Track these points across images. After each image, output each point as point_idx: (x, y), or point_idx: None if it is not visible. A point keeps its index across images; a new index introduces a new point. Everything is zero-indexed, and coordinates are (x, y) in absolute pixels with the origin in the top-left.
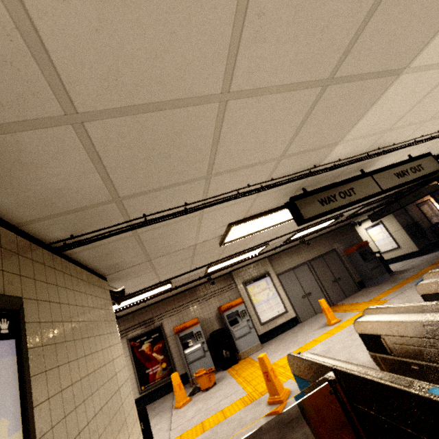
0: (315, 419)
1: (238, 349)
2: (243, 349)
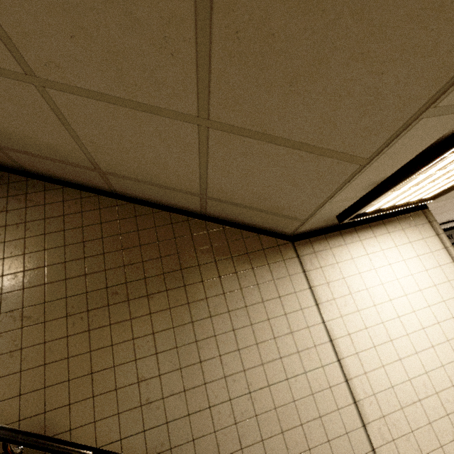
0: None
1: None
2: None
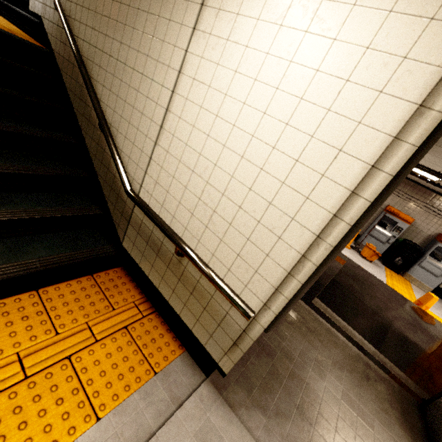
0: (423, 348)
1: (410, 270)
2: (413, 275)
